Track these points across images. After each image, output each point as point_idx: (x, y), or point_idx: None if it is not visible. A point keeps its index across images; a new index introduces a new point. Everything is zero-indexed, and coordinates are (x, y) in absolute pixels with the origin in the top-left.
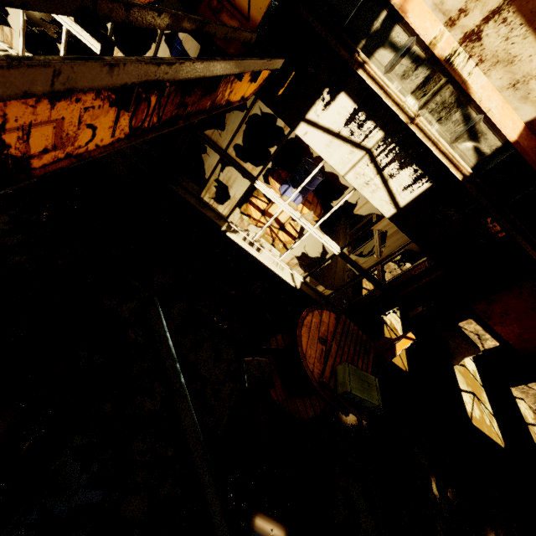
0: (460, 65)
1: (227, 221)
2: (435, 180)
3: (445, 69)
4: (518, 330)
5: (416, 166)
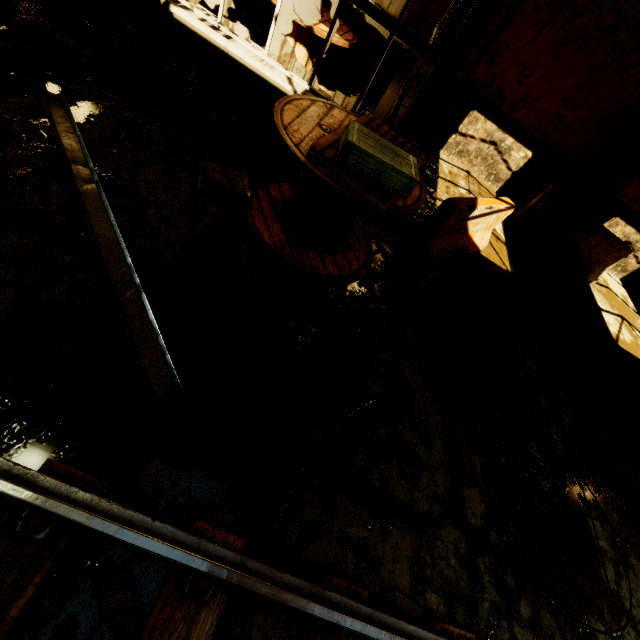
0: None
1: None
2: None
3: None
4: None
5: None
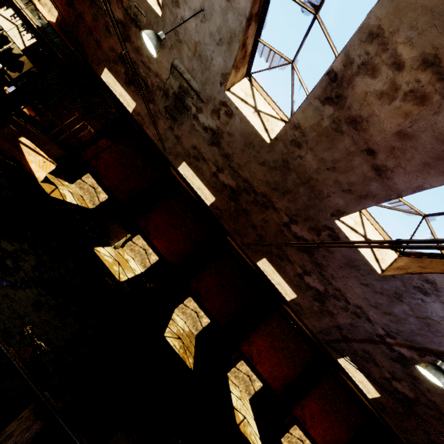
0: (35, 2)
1: None
2: (38, 39)
3: (32, 2)
4: (166, 243)
5: (32, 34)
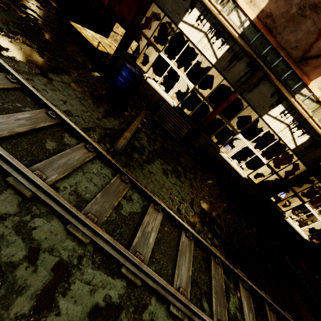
0: None
1: (284, 213)
2: None
3: None
4: None
5: None
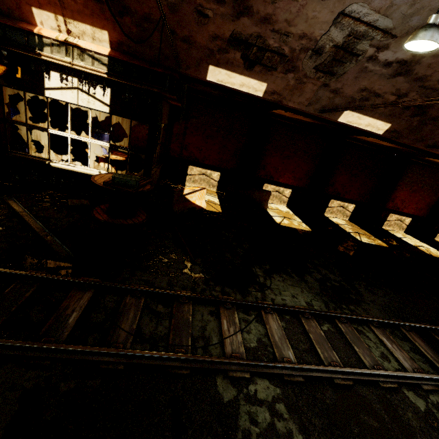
0: (71, 41)
1: (50, 160)
2: (110, 86)
3: (68, 44)
4: (291, 175)
5: (99, 85)
